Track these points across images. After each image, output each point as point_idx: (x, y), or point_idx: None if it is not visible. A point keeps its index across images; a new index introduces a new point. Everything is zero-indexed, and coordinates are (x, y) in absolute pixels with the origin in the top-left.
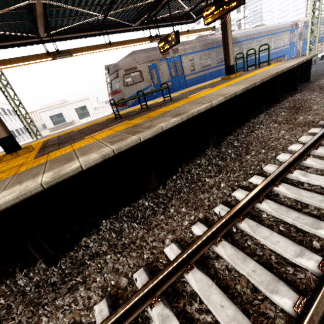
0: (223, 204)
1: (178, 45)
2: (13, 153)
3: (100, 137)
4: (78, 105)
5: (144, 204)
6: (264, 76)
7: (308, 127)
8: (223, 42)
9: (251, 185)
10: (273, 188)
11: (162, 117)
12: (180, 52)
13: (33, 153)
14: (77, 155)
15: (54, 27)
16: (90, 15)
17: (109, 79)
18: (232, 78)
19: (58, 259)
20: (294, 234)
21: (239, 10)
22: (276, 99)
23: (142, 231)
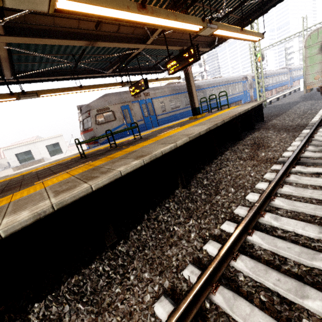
0: (194, 263)
1: (149, 90)
2: None
3: (50, 184)
4: (50, 142)
5: (98, 269)
6: (225, 118)
7: (270, 164)
8: (187, 88)
9: (223, 234)
10: (247, 237)
11: (125, 158)
12: (151, 96)
13: None
14: (6, 211)
15: (24, 70)
16: (62, 62)
17: (81, 118)
18: (198, 118)
19: None
20: (279, 306)
21: (201, 66)
22: (238, 137)
23: (88, 317)
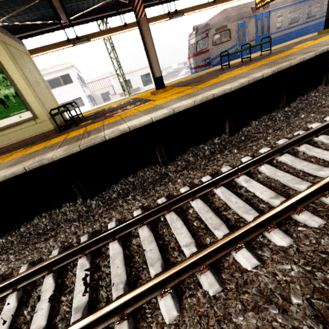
0: None
1: None
2: (163, 88)
3: (241, 72)
4: (143, 72)
5: (276, 115)
6: None
7: None
8: None
9: None
10: None
11: (289, 56)
12: (270, 8)
13: (179, 88)
14: (243, 76)
15: None
16: None
17: (194, 40)
18: None
19: (233, 134)
20: None
21: None
22: None
23: (285, 123)
